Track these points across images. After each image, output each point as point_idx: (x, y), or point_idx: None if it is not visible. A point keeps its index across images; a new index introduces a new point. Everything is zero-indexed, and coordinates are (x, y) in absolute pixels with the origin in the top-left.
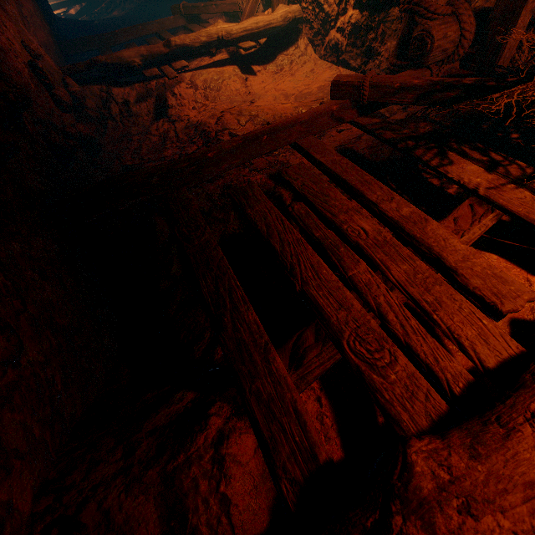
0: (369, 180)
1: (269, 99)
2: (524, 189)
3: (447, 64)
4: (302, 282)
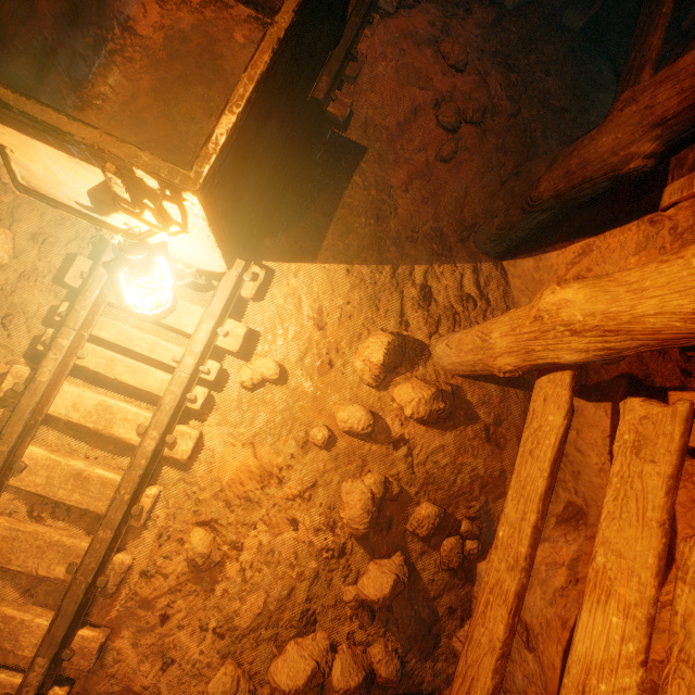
0: None
1: None
2: None
3: None
4: None
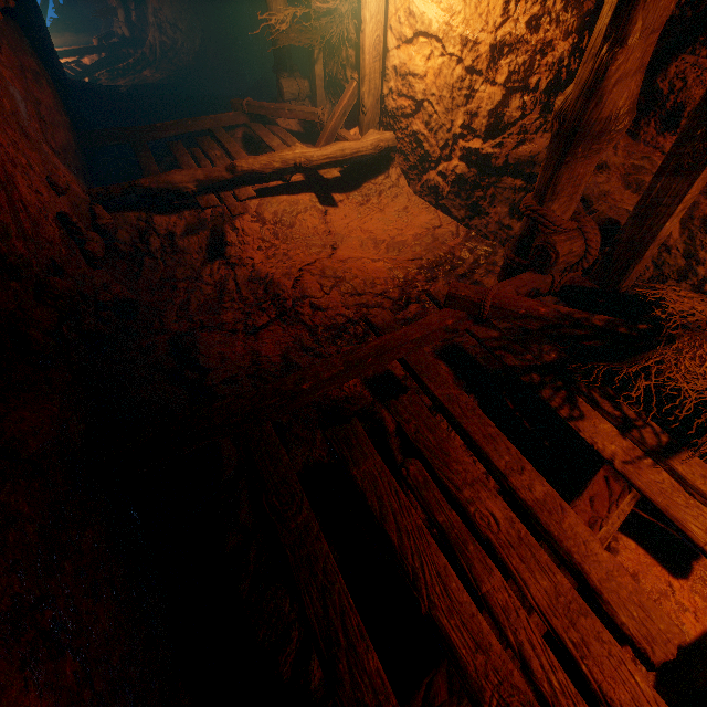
0: (494, 435)
1: (354, 243)
2: (661, 464)
3: (570, 272)
4: (429, 603)
